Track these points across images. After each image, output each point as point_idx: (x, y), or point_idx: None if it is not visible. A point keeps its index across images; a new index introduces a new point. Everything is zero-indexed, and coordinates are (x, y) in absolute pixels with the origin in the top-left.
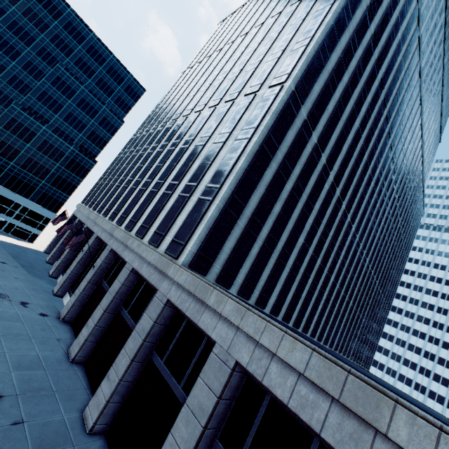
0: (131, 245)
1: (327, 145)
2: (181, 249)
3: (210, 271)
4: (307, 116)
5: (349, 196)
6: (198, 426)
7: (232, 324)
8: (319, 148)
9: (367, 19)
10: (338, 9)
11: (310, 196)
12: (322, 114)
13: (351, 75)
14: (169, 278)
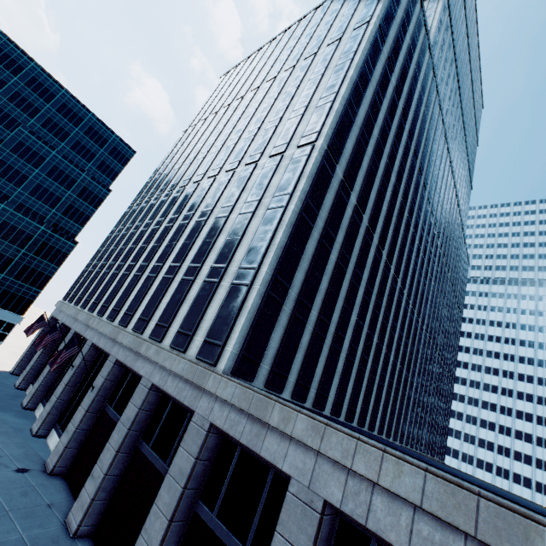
0: (146, 353)
1: (367, 205)
2: (219, 352)
3: (257, 375)
4: (343, 175)
5: (395, 258)
6: None
7: (309, 448)
8: (359, 209)
9: (387, 73)
10: (359, 64)
11: (357, 264)
12: (358, 172)
13: (380, 129)
14: (208, 394)
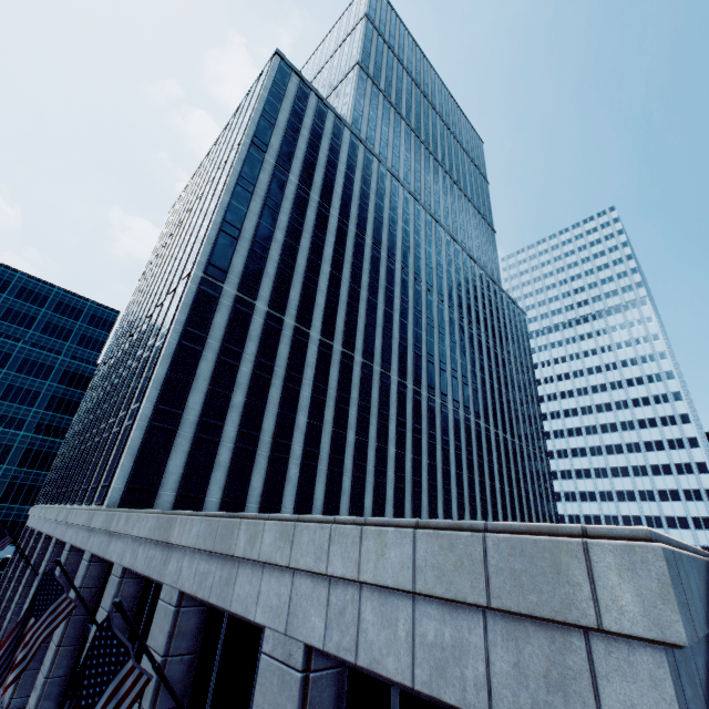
0: (70, 520)
1: (289, 306)
2: (106, 491)
3: (157, 503)
4: (237, 290)
5: (361, 344)
6: None
7: (126, 536)
8: (276, 313)
9: (279, 177)
10: (231, 185)
11: (288, 366)
12: (260, 281)
13: (286, 230)
14: (95, 530)
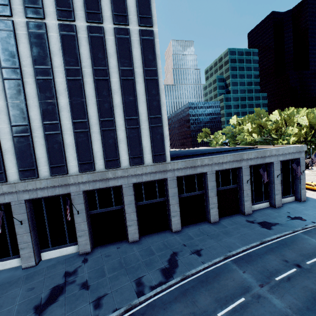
0: (116, 176)
1: None
2: (165, 156)
3: None
4: None
5: None
6: (215, 189)
7: (208, 164)
8: None
9: None
10: None
11: None
12: None
13: None
14: (169, 170)
